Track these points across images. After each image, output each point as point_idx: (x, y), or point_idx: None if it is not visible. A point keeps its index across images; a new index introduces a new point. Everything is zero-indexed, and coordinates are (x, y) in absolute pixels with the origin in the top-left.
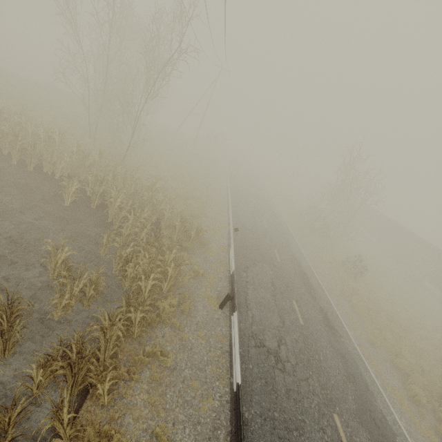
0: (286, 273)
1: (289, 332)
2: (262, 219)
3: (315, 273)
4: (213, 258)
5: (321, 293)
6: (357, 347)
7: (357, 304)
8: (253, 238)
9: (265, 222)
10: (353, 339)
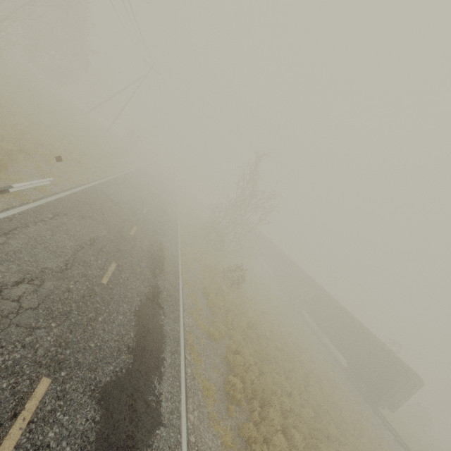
0: (132, 244)
1: (65, 280)
2: (145, 206)
3: (179, 264)
4: (5, 185)
5: (171, 277)
6: (182, 330)
7: (214, 300)
8: (110, 206)
9: (147, 209)
10: (182, 323)
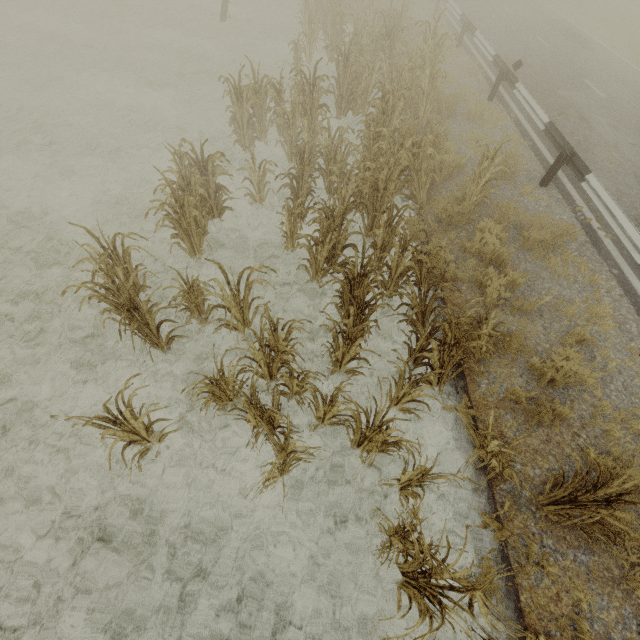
0: None
1: None
2: None
3: None
4: None
5: None
6: None
7: None
8: None
9: None
10: None
